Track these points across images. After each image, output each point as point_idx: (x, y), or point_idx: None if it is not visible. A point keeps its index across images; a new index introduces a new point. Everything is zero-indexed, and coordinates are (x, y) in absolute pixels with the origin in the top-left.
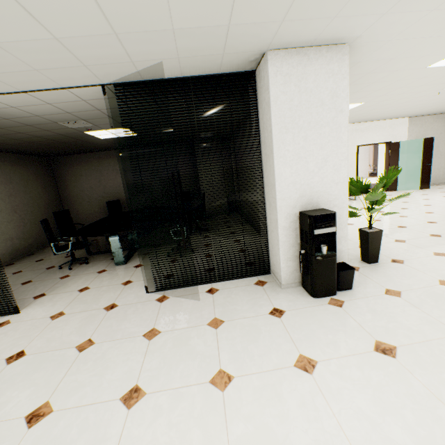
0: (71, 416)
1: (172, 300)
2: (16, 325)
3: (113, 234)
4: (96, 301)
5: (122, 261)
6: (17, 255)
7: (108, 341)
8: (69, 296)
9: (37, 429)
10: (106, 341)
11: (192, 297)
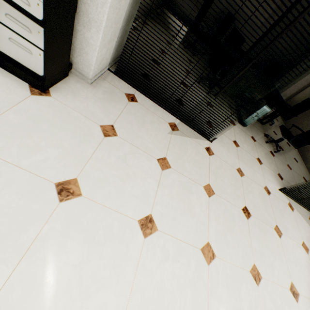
0: (309, 305)
1: (297, 213)
2: (220, 162)
3: (271, 106)
4: (254, 172)
5: (246, 124)
6: (146, 11)
7: (288, 237)
8: (232, 146)
9: (301, 306)
10: (287, 237)
11: (306, 220)
